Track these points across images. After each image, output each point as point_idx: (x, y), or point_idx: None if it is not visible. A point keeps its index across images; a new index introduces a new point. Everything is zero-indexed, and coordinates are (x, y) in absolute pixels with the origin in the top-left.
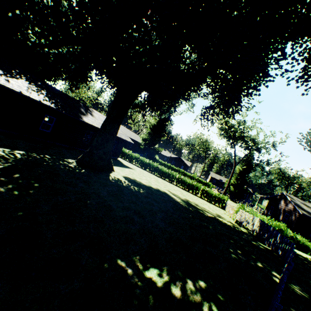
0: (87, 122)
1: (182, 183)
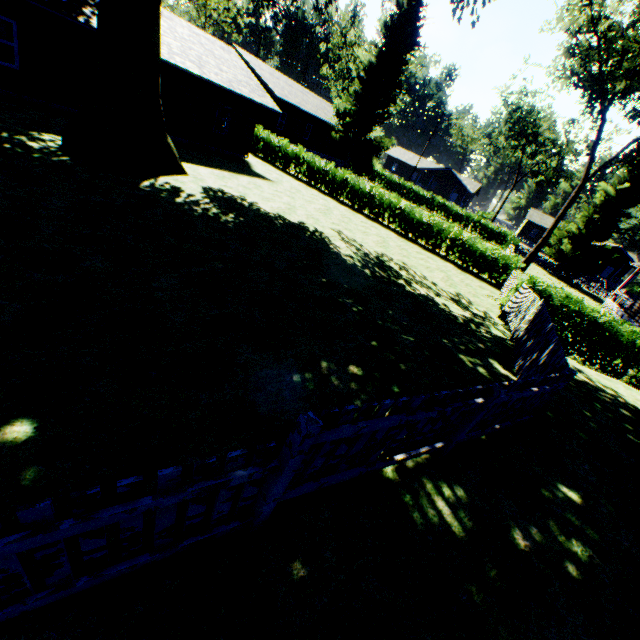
0: None
1: (403, 223)
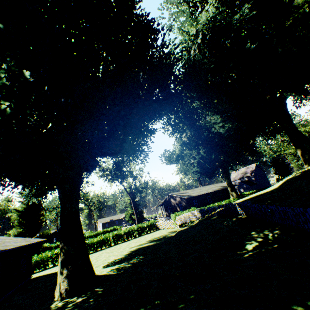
0: (6, 249)
1: (120, 238)
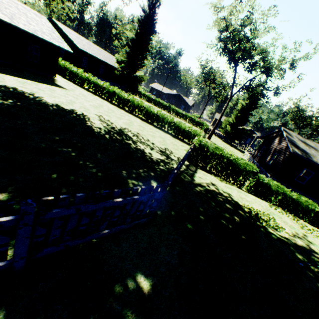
0: None
1: (145, 114)
